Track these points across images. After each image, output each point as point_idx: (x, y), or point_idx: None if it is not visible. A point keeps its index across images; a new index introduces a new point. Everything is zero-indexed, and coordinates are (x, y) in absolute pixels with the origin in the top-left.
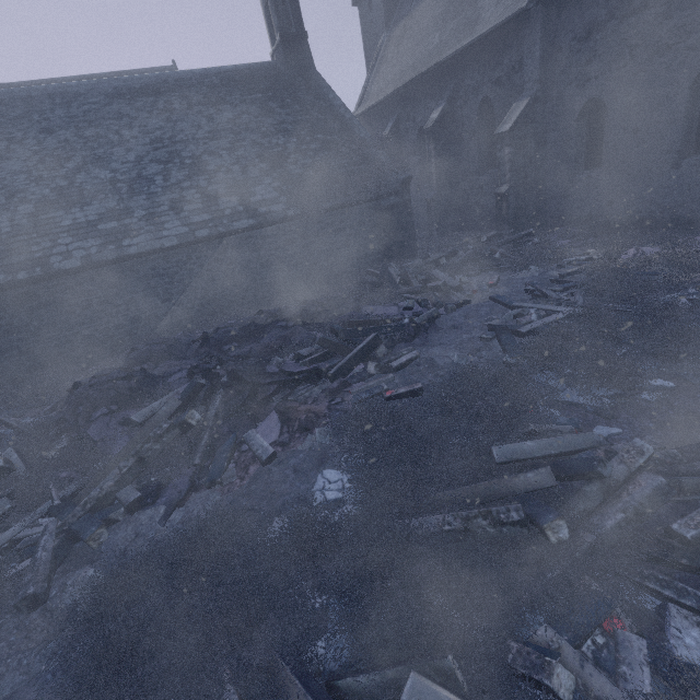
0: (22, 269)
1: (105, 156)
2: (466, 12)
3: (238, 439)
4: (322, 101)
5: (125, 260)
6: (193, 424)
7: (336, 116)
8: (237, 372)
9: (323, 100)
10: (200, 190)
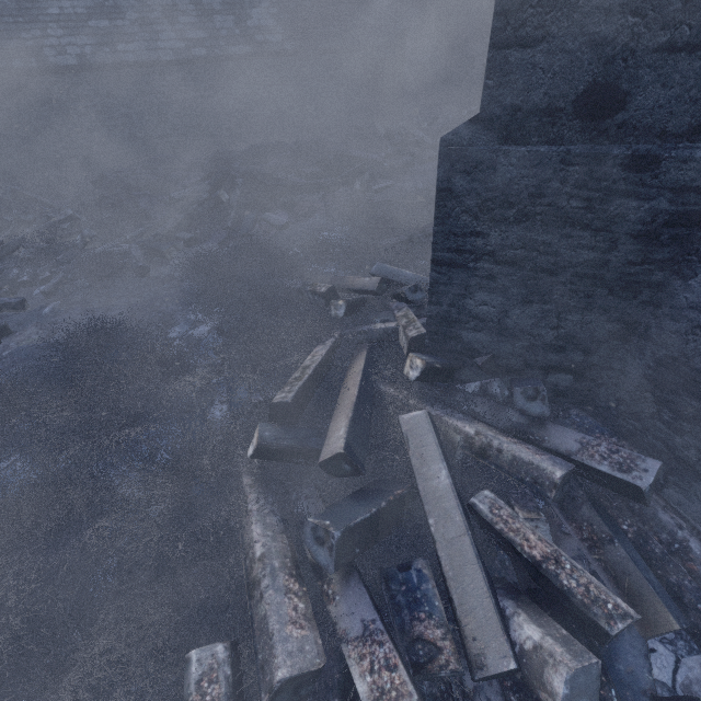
0: (16, 57)
1: None
2: None
3: (257, 218)
4: None
5: (122, 68)
6: (224, 201)
7: None
8: (253, 173)
9: None
10: (194, 1)
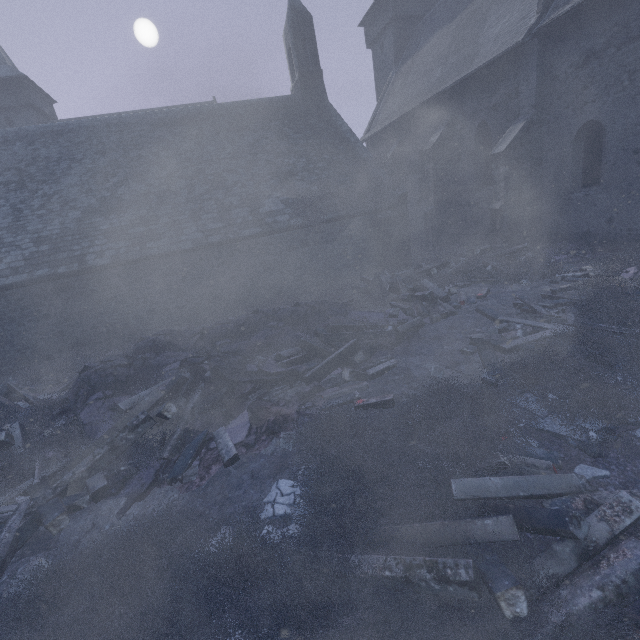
0: (63, 264)
1: (143, 173)
2: (466, 48)
3: (209, 435)
4: (331, 127)
5: (147, 260)
6: (168, 417)
7: (342, 140)
8: (219, 368)
9: (332, 126)
10: (217, 202)
